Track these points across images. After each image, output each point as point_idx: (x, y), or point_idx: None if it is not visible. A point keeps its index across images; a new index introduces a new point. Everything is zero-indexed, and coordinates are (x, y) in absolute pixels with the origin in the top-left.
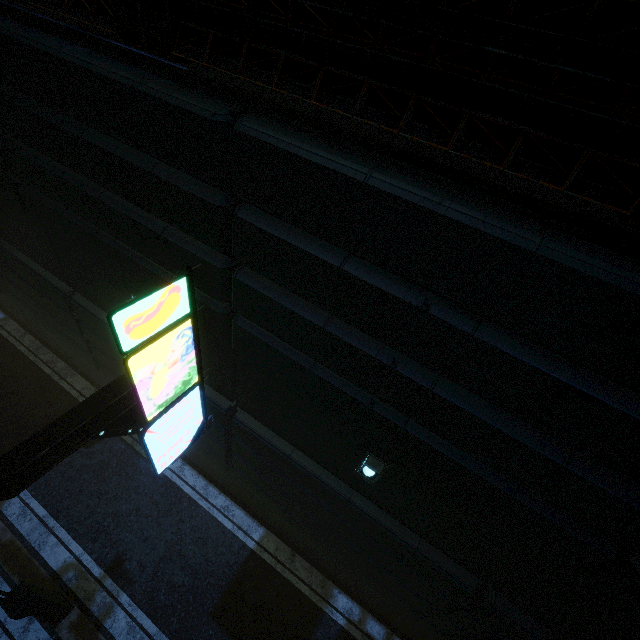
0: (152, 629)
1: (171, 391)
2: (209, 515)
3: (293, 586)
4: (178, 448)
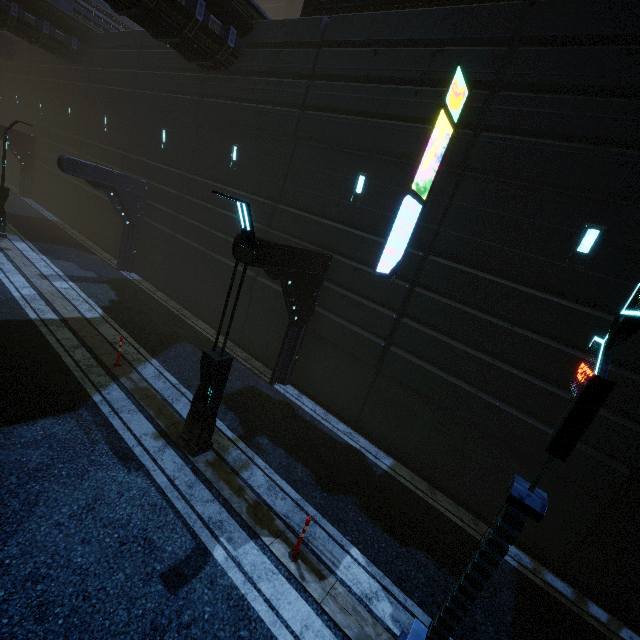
0: (294, 495)
1: (422, 181)
2: (333, 433)
3: (441, 513)
4: (388, 262)
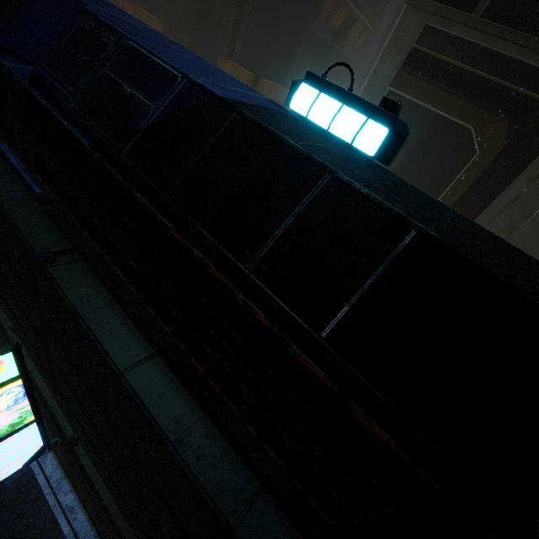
0: None
1: None
2: (51, 514)
3: None
4: (5, 472)
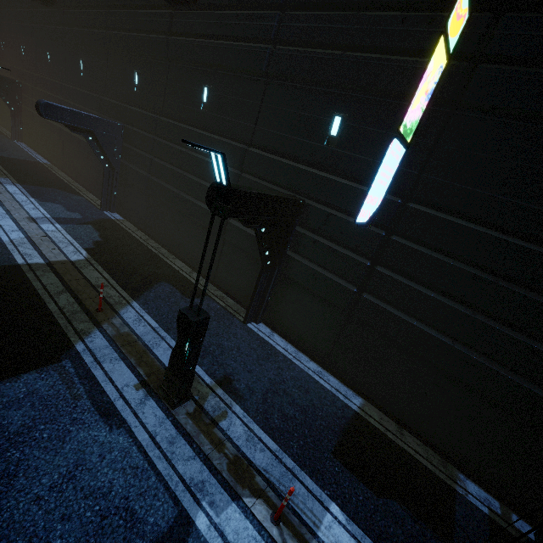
0: (272, 445)
1: (410, 122)
2: (305, 372)
3: (411, 456)
4: (367, 211)
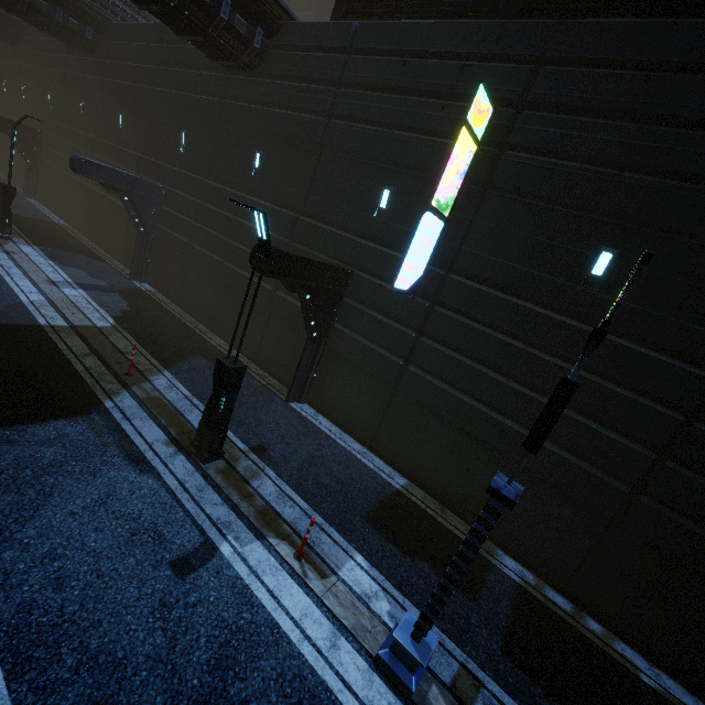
0: (302, 504)
1: (444, 198)
2: (348, 451)
3: (450, 530)
4: (407, 278)
